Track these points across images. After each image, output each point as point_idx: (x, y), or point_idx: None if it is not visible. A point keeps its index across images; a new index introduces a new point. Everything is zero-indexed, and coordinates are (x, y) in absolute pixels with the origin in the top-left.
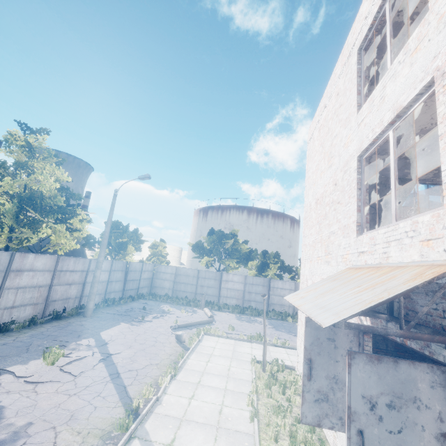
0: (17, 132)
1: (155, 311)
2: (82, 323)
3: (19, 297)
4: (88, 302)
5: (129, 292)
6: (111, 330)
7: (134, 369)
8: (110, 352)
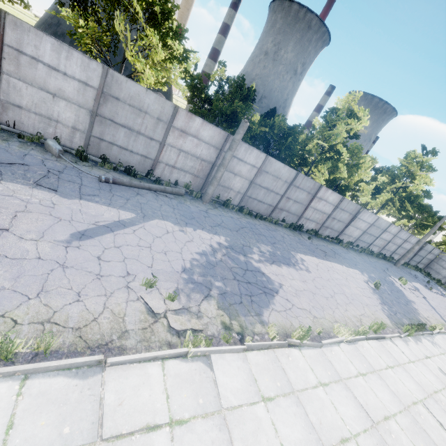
0: (419, 154)
1: (435, 288)
2: (396, 269)
3: (378, 242)
4: (401, 259)
5: (412, 262)
6: (415, 284)
7: (441, 312)
8: (424, 296)
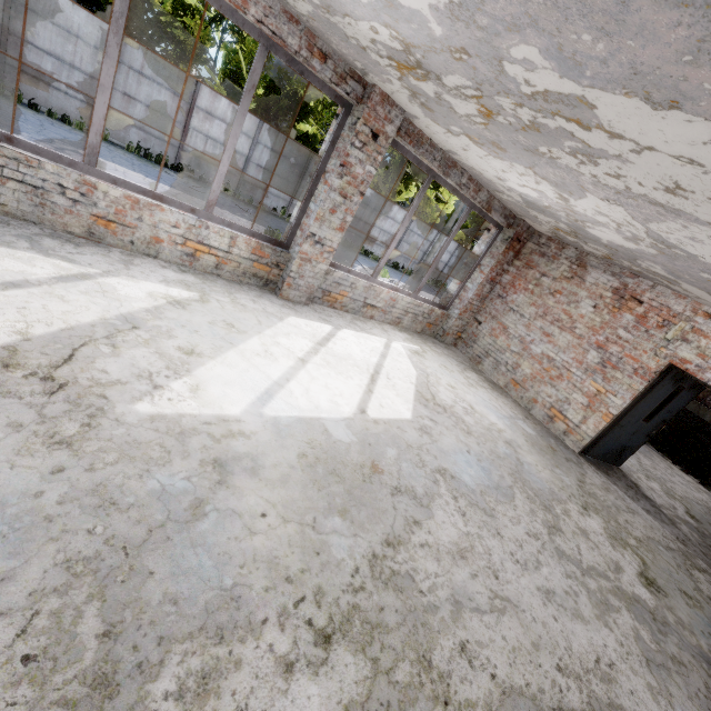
0: None
1: None
2: (409, 279)
3: (380, 238)
4: (420, 268)
5: None
6: (424, 293)
7: None
8: None
